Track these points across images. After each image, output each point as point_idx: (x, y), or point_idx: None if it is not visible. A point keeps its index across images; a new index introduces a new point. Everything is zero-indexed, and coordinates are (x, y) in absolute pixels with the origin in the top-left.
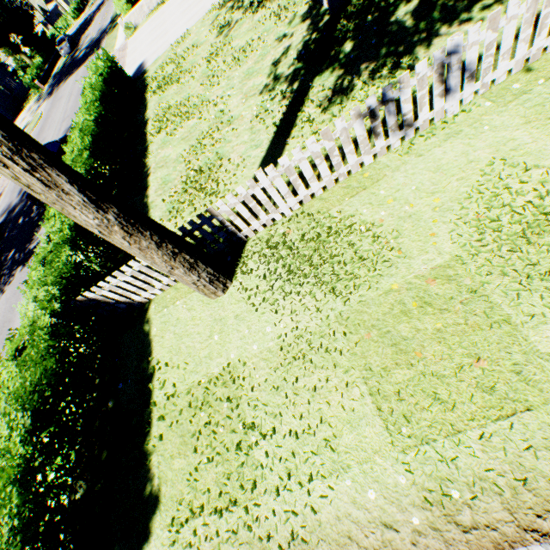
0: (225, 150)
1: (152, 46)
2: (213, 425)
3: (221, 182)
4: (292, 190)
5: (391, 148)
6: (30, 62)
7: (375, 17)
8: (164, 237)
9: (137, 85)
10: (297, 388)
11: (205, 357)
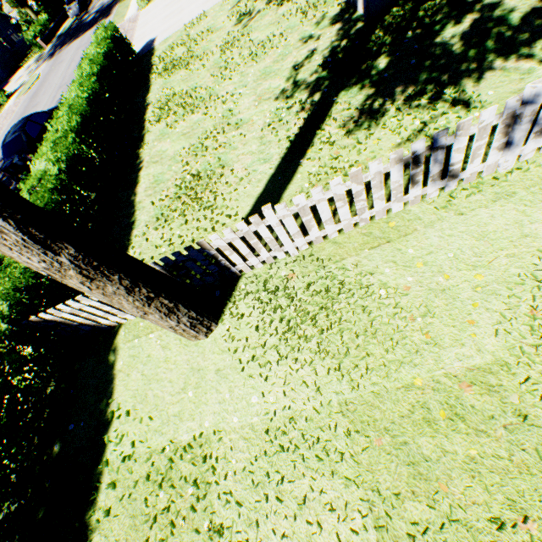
0: (229, 158)
1: (164, 23)
2: (172, 513)
3: (219, 195)
4: (301, 223)
5: (426, 197)
6: (35, 17)
7: (417, 34)
8: (138, 279)
9: (143, 63)
10: (282, 490)
11: (174, 416)
